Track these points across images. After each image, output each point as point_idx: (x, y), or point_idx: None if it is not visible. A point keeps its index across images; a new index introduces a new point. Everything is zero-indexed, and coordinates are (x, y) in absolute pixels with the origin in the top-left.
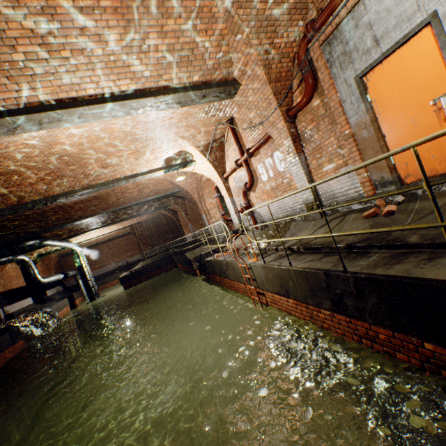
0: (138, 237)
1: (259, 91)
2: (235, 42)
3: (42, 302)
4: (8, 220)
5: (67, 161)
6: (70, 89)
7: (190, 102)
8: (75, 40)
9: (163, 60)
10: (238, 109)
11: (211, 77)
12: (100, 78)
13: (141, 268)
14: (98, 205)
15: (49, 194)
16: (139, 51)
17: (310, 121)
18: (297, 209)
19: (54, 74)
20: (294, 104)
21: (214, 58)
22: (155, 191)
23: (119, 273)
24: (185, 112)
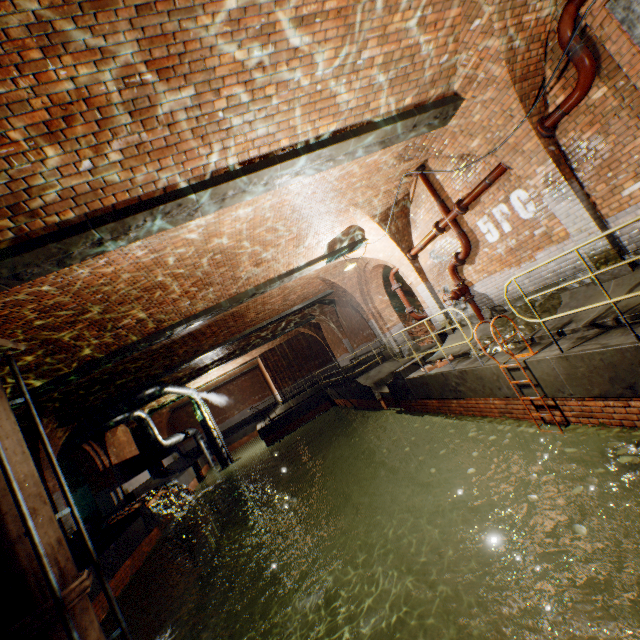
0: (272, 371)
1: (493, 102)
2: (468, 34)
3: (160, 475)
4: (133, 360)
5: (218, 261)
6: (263, 143)
7: (394, 140)
8: (284, 67)
9: (375, 80)
10: (452, 140)
11: (426, 95)
12: (299, 120)
13: (285, 413)
14: (233, 327)
15: (190, 312)
16: (350, 70)
17: (587, 125)
18: (566, 271)
19: (250, 124)
20: (550, 109)
21: (435, 64)
22: (302, 297)
23: (248, 426)
24: (374, 162)
